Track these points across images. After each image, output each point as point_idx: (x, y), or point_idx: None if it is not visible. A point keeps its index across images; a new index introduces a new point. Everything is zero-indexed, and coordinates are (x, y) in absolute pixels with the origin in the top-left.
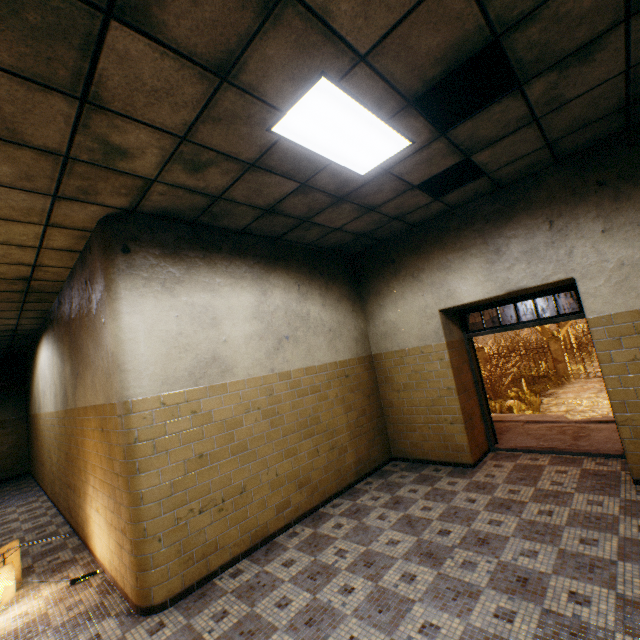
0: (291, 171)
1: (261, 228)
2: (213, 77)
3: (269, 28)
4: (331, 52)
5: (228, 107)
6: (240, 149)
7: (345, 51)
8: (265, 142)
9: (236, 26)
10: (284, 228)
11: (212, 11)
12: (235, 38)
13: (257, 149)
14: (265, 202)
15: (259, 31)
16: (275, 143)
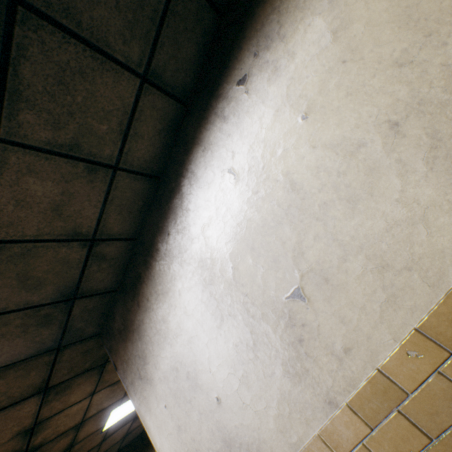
0: (124, 423)
1: (128, 440)
2: (66, 450)
3: (81, 428)
4: (110, 407)
5: (78, 447)
6: (93, 444)
7: (115, 402)
8: (103, 433)
9: (68, 439)
10: (141, 428)
11: (57, 446)
12: (70, 440)
13: (101, 437)
14: (121, 436)
15: (78, 431)
16: (108, 429)
